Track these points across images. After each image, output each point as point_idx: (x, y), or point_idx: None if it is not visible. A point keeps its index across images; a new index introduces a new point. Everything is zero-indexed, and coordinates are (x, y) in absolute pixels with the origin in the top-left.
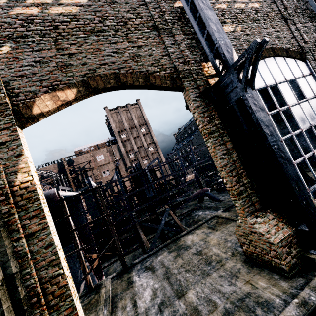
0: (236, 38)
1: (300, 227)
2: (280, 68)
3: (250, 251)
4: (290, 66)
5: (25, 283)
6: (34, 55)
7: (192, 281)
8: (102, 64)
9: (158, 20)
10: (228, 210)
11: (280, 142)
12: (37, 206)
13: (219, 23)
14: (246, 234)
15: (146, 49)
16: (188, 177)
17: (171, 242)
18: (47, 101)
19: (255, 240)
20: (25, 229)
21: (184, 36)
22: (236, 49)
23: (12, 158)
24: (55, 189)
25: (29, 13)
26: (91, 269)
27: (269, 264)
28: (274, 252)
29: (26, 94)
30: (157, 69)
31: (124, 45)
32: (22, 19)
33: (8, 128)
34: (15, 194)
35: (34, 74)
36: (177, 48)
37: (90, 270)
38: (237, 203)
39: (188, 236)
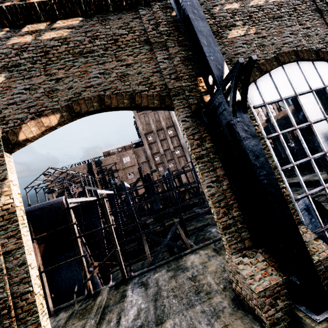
0: (247, 43)
1: (292, 277)
2: (304, 75)
3: (237, 290)
4: (320, 71)
5: None
6: (25, 82)
7: (175, 309)
8: (88, 87)
9: (151, 33)
10: None
11: (273, 176)
12: (15, 227)
13: (211, 35)
14: (233, 272)
15: (136, 66)
16: None
17: (173, 259)
18: (32, 128)
19: (240, 281)
20: (4, 247)
21: (180, 48)
22: (245, 57)
23: None
24: (63, 197)
25: (24, 41)
26: (91, 276)
27: (253, 311)
28: (256, 301)
29: (15, 121)
30: (145, 88)
31: (112, 65)
32: (17, 48)
33: None
34: None
35: (23, 102)
36: (170, 63)
37: (90, 277)
38: (223, 237)
39: (191, 256)
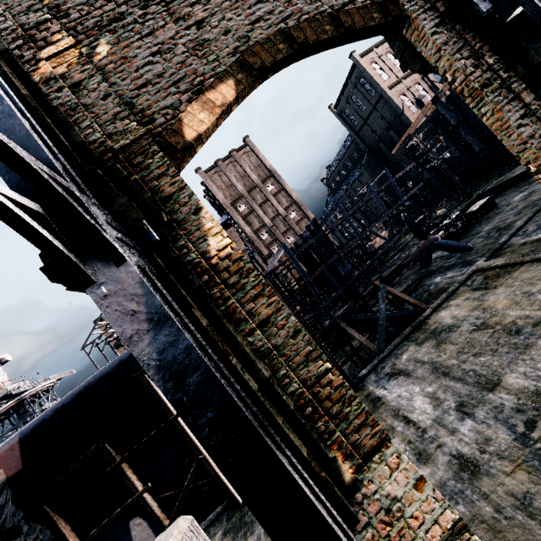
0: None
1: None
2: None
3: None
4: None
5: (287, 390)
6: (146, 44)
7: (500, 363)
8: (254, 23)
9: None
10: (498, 255)
11: None
12: (255, 280)
13: None
14: None
15: None
16: (377, 240)
17: (411, 331)
18: (199, 115)
19: None
20: (253, 316)
21: None
22: None
23: (189, 217)
24: None
25: None
26: None
27: None
28: None
29: (164, 112)
30: None
31: None
32: None
33: (163, 173)
34: (217, 270)
35: (160, 77)
36: None
37: None
38: None
39: (440, 314)
